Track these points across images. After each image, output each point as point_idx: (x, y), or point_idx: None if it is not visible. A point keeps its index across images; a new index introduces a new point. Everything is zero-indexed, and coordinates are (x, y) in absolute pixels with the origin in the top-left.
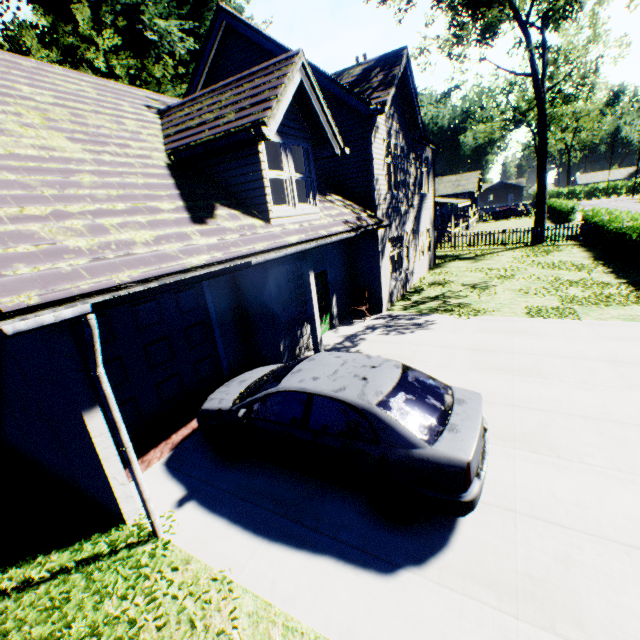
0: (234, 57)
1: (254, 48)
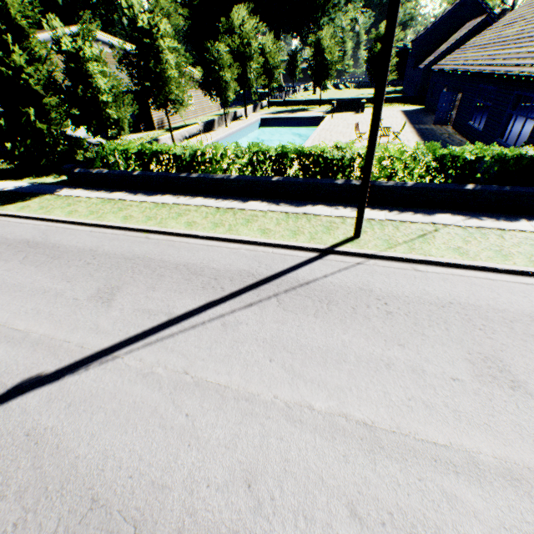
0: (468, 4)
1: (476, 3)
